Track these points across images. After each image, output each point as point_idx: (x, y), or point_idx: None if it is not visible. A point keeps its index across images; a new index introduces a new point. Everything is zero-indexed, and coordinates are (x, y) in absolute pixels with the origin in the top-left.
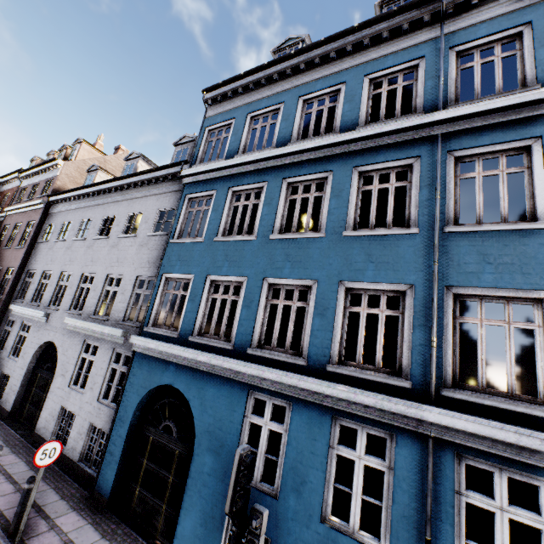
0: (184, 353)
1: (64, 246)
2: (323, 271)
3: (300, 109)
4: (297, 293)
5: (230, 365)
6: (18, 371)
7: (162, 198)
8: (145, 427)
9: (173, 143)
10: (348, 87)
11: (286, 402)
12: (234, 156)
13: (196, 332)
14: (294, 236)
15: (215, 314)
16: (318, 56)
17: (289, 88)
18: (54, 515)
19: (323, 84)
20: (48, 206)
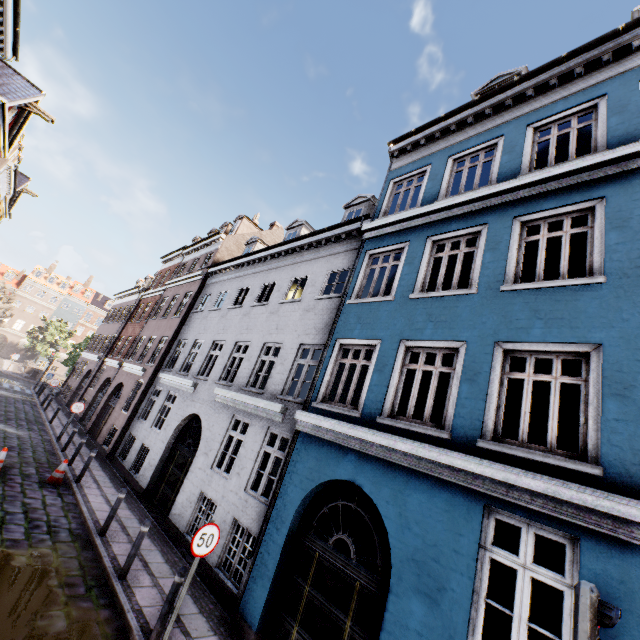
0: (374, 437)
1: (218, 314)
2: (611, 330)
3: (530, 138)
4: (558, 364)
5: (452, 460)
6: (158, 443)
7: (333, 259)
8: (309, 536)
9: (344, 205)
10: (611, 99)
11: (562, 535)
12: (432, 203)
13: (386, 413)
14: (545, 285)
15: (414, 391)
16: (555, 76)
17: (510, 120)
18: (194, 633)
19: (566, 104)
20: (206, 278)
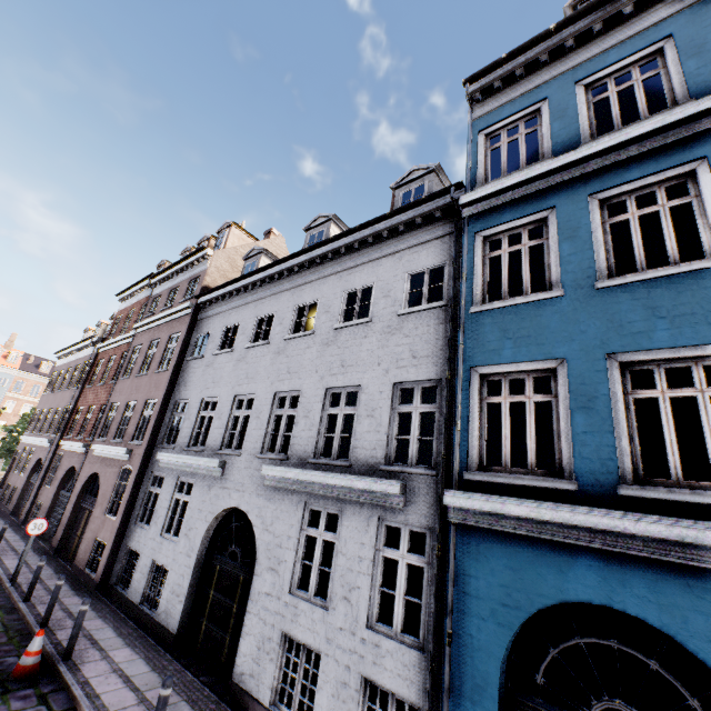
0: (640, 526)
1: (231, 358)
2: None
3: None
4: None
5: None
6: (181, 559)
7: (410, 255)
8: (539, 707)
9: (393, 184)
10: None
11: None
12: (575, 148)
13: (630, 476)
14: None
15: (669, 433)
16: None
17: (673, 13)
18: None
19: None
20: (196, 311)
